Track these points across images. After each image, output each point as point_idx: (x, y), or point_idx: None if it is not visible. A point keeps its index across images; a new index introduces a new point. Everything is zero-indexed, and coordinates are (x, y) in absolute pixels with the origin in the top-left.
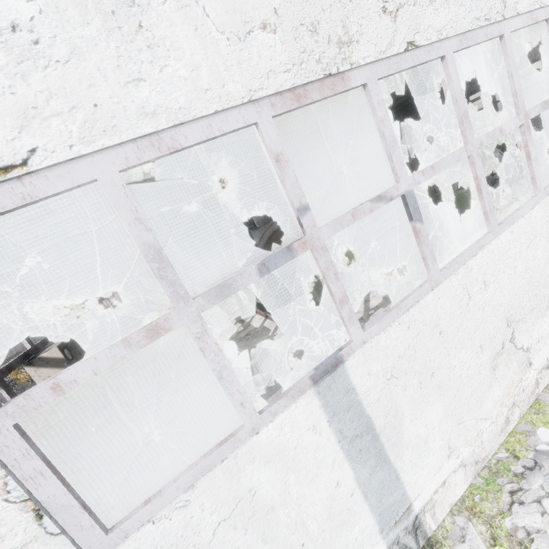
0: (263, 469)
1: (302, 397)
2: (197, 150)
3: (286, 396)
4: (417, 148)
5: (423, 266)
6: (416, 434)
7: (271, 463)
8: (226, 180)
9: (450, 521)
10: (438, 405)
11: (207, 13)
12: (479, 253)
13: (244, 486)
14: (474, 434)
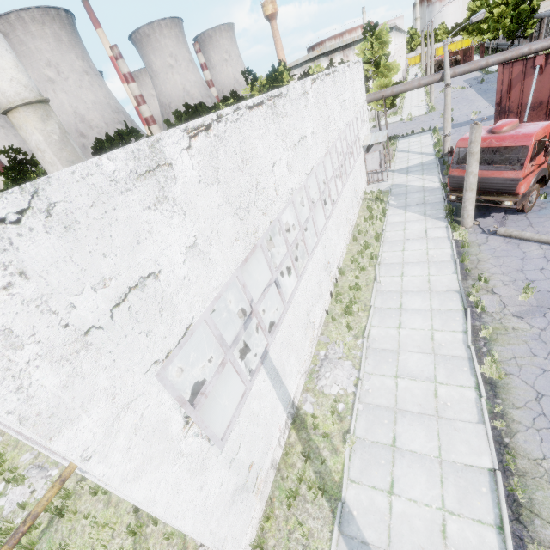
0: (255, 401)
1: (260, 370)
2: None
3: (256, 372)
4: None
5: (282, 304)
6: (289, 370)
7: (256, 398)
8: None
9: (302, 397)
10: (293, 356)
11: (223, 244)
12: (297, 291)
13: (251, 409)
14: (303, 362)
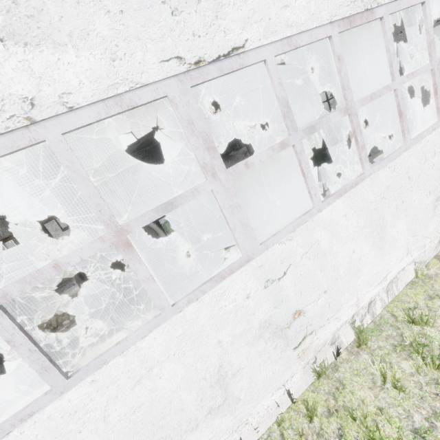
0: None
1: None
2: (11, 157)
3: None
4: (256, 142)
5: None
6: None
7: None
8: (115, 155)
9: None
10: None
11: None
12: (14, 431)
13: None
14: None
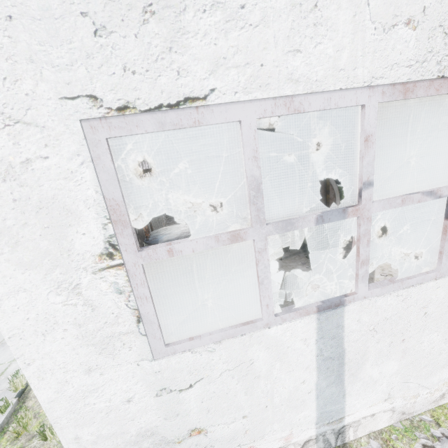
0: (263, 351)
1: (306, 317)
2: None
3: (296, 312)
4: None
5: (436, 258)
6: (370, 375)
7: (269, 350)
8: None
9: (366, 440)
10: (396, 363)
11: (369, 2)
12: None
13: (248, 356)
14: (412, 394)
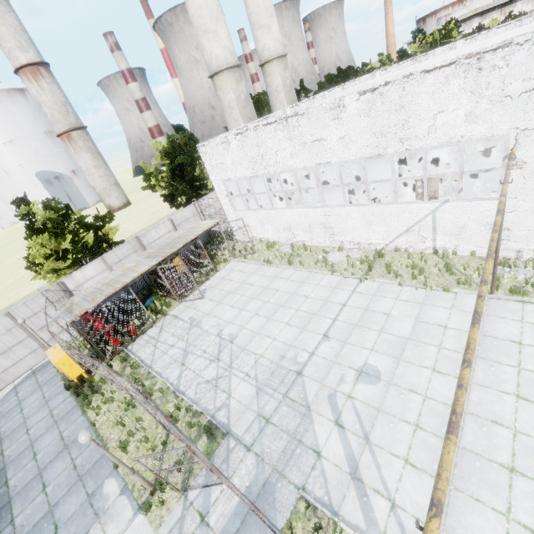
0: None
1: None
2: None
3: None
4: None
5: None
6: None
7: None
8: None
9: None
10: None
11: None
12: None
13: None
14: None
